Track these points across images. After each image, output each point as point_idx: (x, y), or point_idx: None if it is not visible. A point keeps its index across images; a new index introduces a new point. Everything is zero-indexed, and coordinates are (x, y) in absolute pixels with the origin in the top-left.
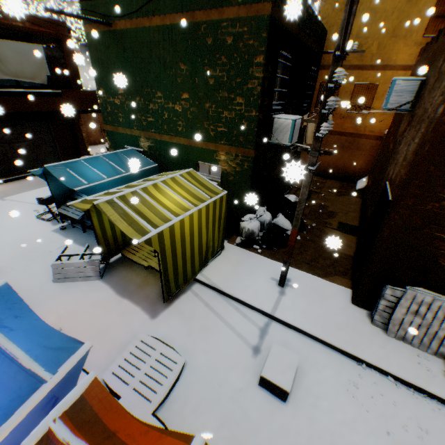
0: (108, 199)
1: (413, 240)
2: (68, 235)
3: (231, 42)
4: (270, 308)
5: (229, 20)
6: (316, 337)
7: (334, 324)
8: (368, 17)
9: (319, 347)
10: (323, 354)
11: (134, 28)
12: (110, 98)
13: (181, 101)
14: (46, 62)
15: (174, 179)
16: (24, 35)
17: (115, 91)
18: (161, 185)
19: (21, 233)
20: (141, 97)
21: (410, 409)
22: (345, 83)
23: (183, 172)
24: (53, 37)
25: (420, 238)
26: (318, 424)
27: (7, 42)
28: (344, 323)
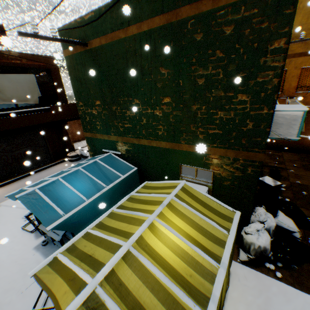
0: (86, 296)
1: None
2: (49, 254)
3: (230, 31)
4: None
5: (228, 5)
6: None
7: None
8: (309, 11)
9: None
10: None
11: (109, 42)
12: (88, 109)
13: (162, 106)
14: (37, 86)
15: (170, 205)
16: (21, 68)
17: (92, 103)
18: (159, 225)
19: (2, 256)
20: (117, 106)
21: None
22: (290, 68)
23: (177, 190)
24: (44, 67)
25: None
26: None
27: (5, 74)
28: None
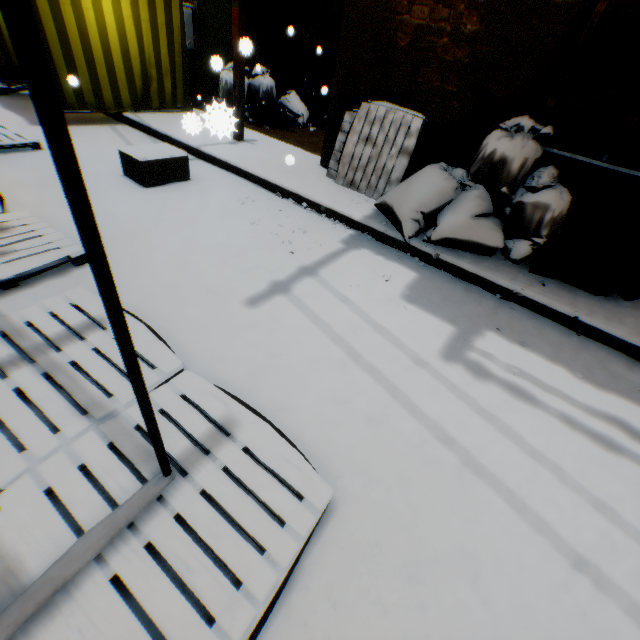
0: None
1: (371, 6)
2: None
3: None
4: (199, 143)
5: None
6: (240, 170)
7: (274, 166)
8: None
9: (240, 180)
10: (239, 184)
11: None
12: None
13: None
14: None
15: None
16: None
17: None
18: None
19: None
20: None
21: (304, 222)
22: None
23: None
24: None
25: (378, 0)
26: (171, 203)
27: None
28: (289, 169)
